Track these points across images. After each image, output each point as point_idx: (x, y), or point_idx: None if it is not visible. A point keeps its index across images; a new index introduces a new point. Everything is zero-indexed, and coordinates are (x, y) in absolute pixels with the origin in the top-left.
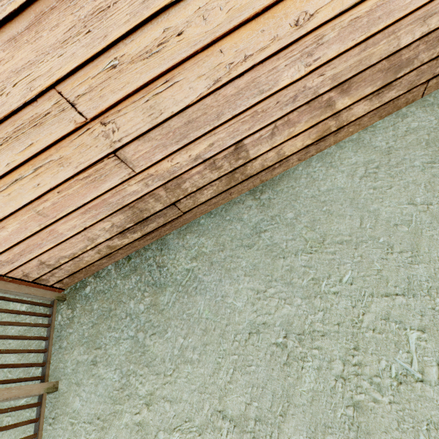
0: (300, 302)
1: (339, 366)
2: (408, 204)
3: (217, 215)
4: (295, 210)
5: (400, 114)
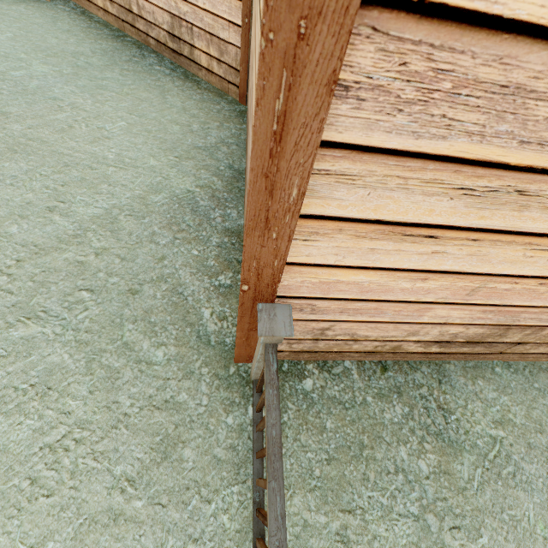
0: None
1: None
2: None
3: (518, 373)
4: None
5: None
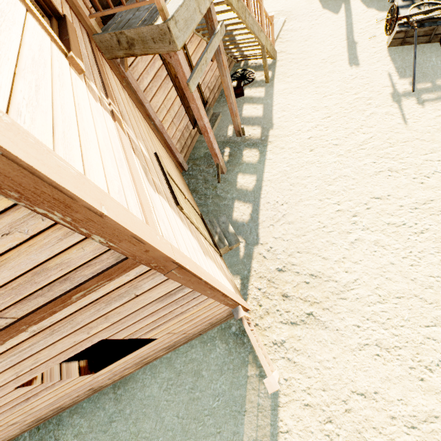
0: None
1: None
2: (176, 416)
3: (93, 401)
4: (131, 407)
5: (192, 344)
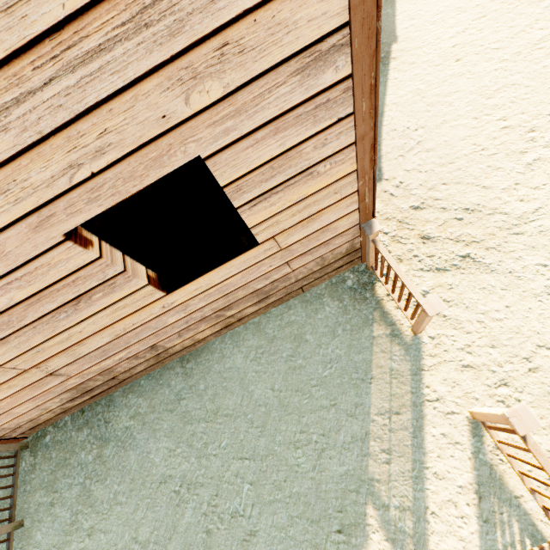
0: (194, 460)
1: (205, 507)
2: (270, 389)
3: (154, 378)
4: (206, 382)
5: (289, 305)
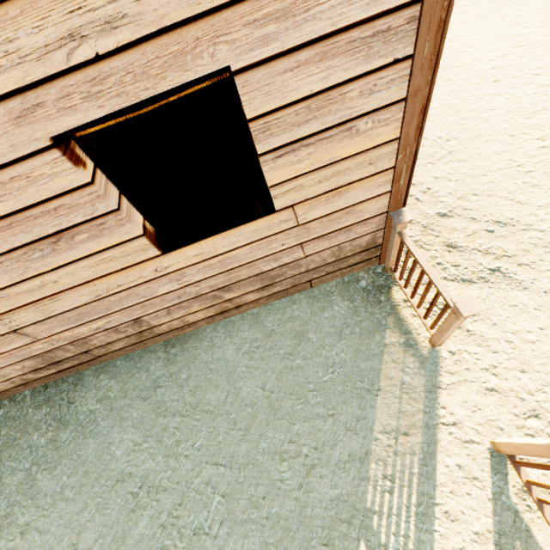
0: (161, 459)
1: (165, 517)
2: (261, 388)
3: (132, 360)
4: (189, 371)
5: (293, 299)
